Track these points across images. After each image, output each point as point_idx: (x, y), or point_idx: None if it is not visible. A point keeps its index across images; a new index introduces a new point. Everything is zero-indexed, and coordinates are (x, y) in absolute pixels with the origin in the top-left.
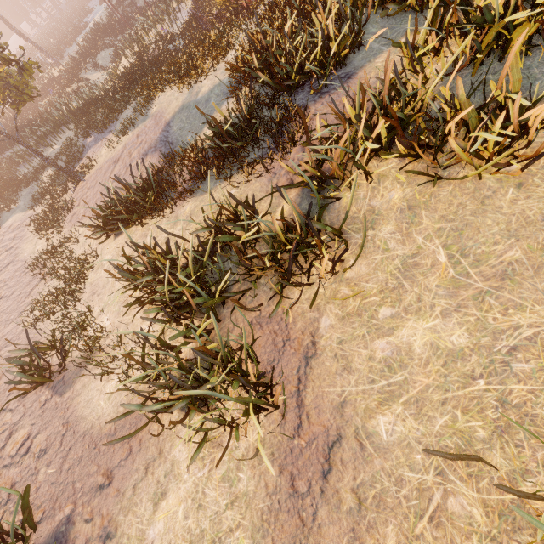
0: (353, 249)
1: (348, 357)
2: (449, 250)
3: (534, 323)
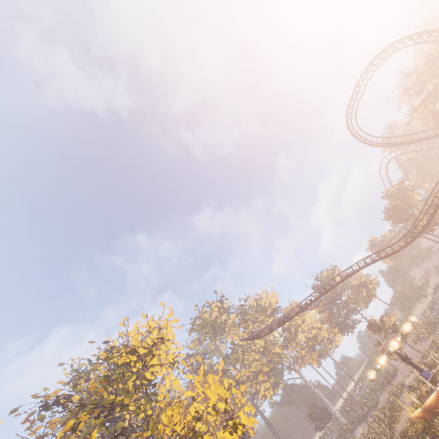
0: None
1: None
2: None
3: None
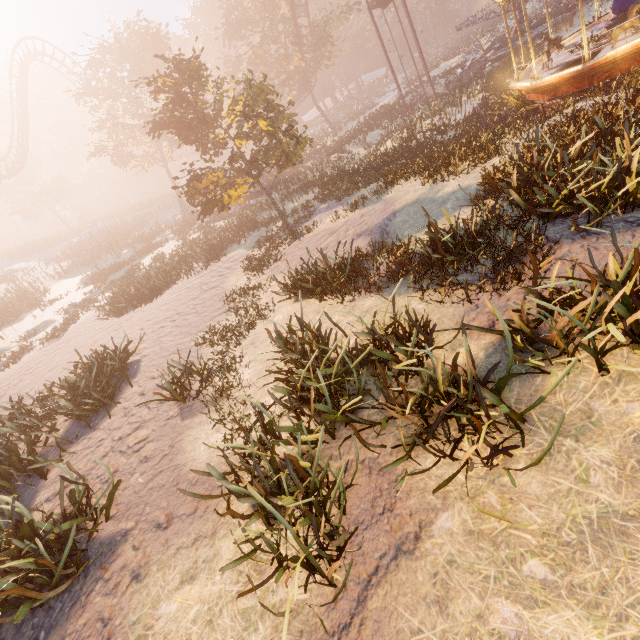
0: (531, 450)
1: (451, 590)
2: None
3: None
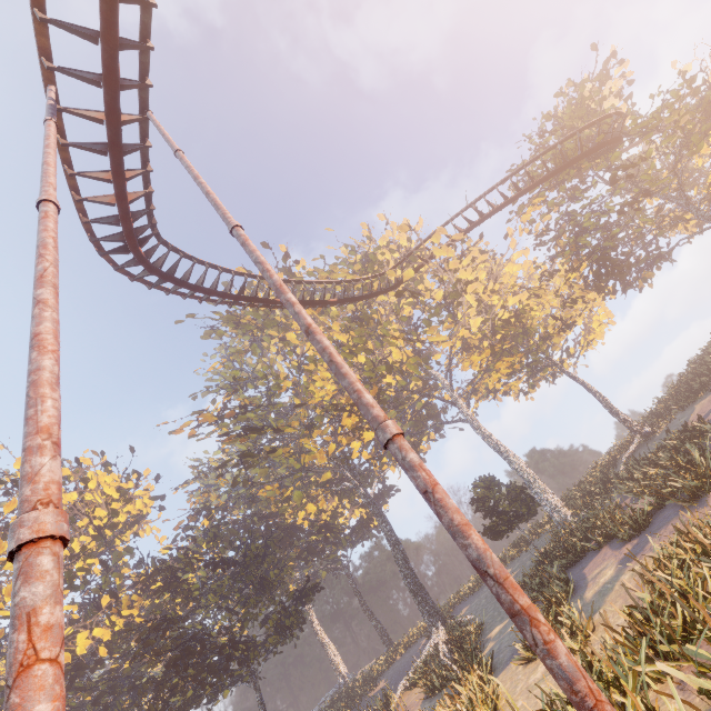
0: None
1: None
2: None
3: None
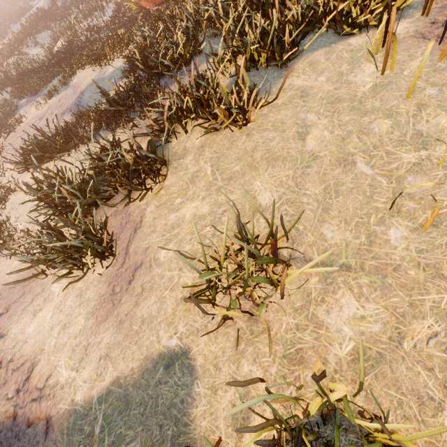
0: (171, 170)
1: (156, 226)
2: (213, 168)
3: (235, 199)
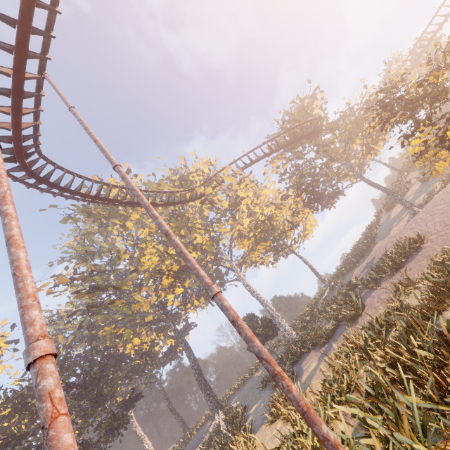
0: None
1: None
2: None
3: None
